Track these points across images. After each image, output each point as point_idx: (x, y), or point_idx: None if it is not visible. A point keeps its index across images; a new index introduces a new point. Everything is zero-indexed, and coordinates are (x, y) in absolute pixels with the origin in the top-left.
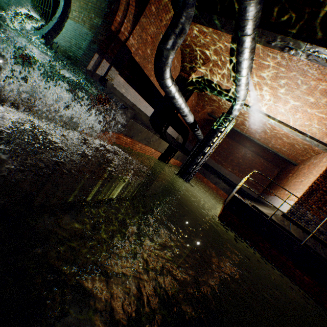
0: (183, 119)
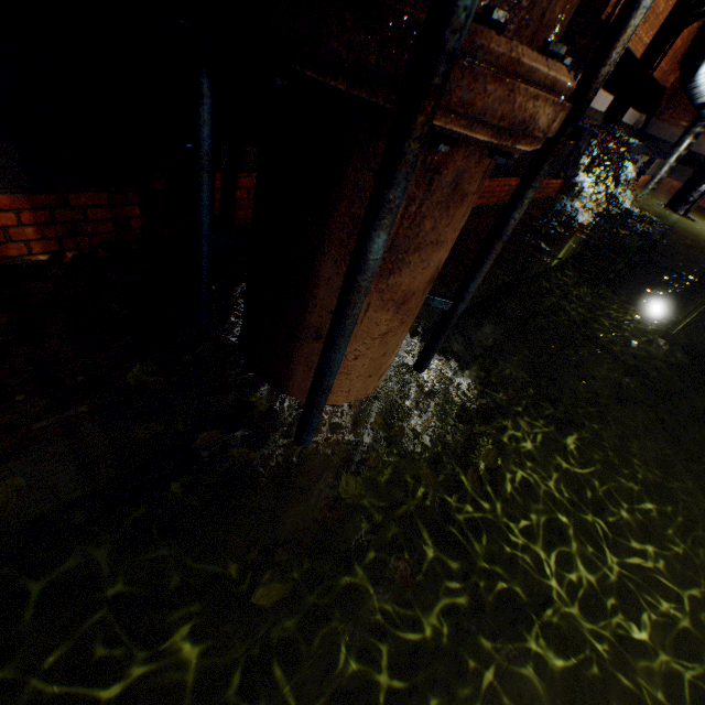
0: (690, 104)
